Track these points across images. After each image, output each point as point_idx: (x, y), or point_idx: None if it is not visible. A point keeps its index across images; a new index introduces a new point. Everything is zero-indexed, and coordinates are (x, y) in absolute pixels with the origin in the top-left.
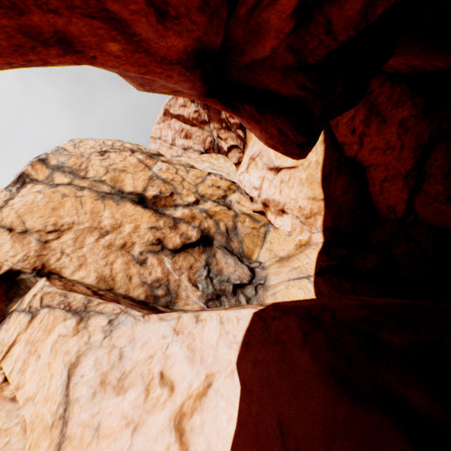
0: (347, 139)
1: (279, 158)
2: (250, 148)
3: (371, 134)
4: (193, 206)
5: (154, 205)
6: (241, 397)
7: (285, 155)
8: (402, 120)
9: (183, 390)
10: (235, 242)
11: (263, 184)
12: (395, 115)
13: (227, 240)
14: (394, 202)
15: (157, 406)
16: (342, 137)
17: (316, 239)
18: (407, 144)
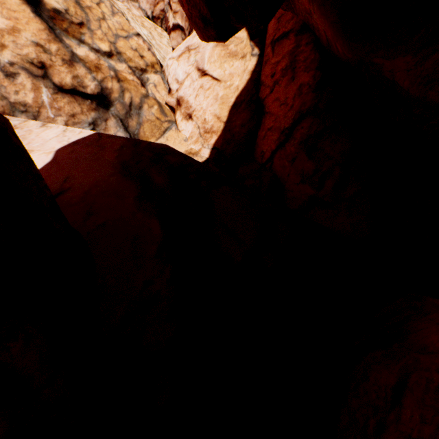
0: (266, 81)
1: (211, 63)
2: (192, 36)
3: (282, 86)
4: (103, 56)
5: (52, 20)
6: (48, 164)
7: (191, 23)
8: (302, 84)
9: None
10: (134, 122)
11: (186, 81)
12: (301, 77)
13: (126, 114)
14: (267, 149)
15: None
16: (265, 76)
17: (204, 154)
18: (295, 107)
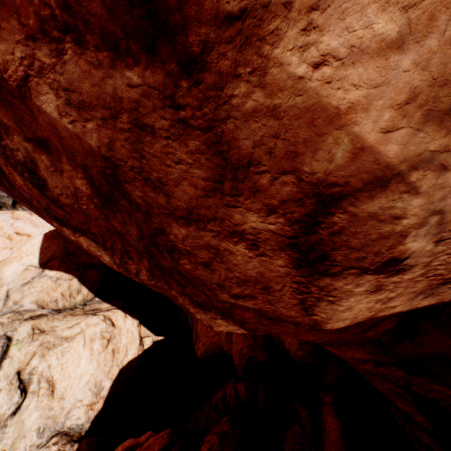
0: None
1: None
2: None
3: None
4: None
5: None
6: None
7: None
8: None
9: (38, 235)
10: None
11: None
12: None
13: None
14: None
15: (23, 241)
16: None
17: None
18: None
